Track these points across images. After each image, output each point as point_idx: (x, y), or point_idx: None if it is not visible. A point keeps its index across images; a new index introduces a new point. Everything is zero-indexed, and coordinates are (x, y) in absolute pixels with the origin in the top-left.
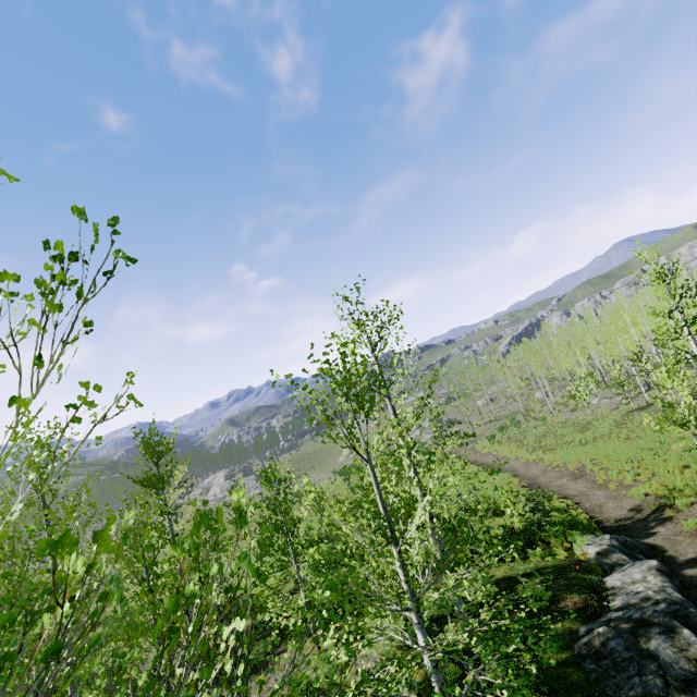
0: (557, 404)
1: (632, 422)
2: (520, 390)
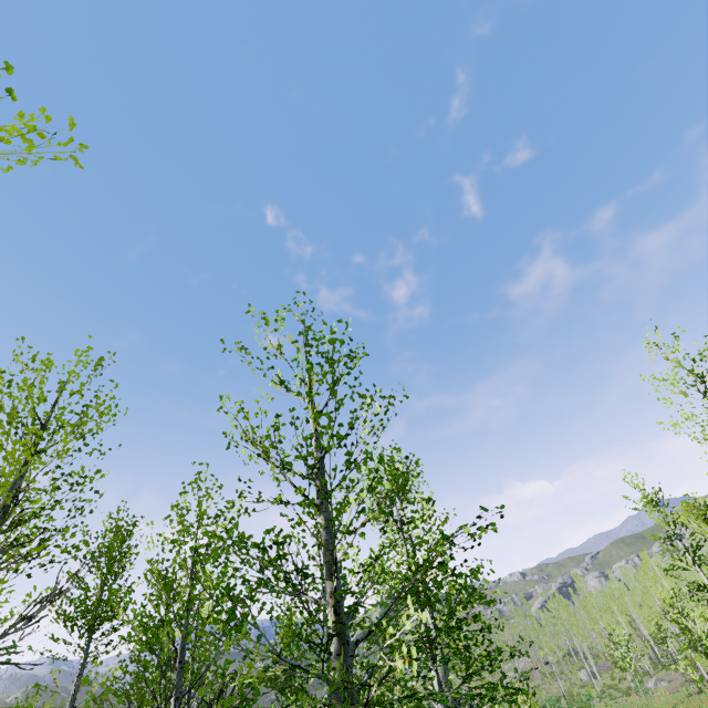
0: (606, 687)
1: (692, 702)
2: (555, 655)
